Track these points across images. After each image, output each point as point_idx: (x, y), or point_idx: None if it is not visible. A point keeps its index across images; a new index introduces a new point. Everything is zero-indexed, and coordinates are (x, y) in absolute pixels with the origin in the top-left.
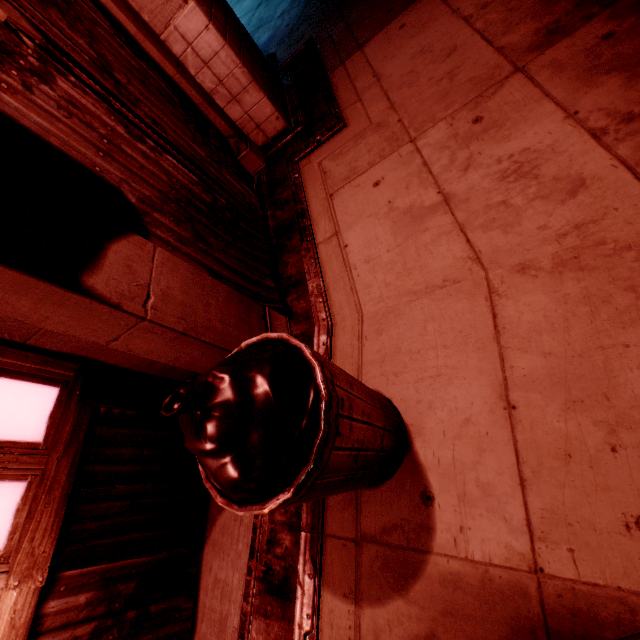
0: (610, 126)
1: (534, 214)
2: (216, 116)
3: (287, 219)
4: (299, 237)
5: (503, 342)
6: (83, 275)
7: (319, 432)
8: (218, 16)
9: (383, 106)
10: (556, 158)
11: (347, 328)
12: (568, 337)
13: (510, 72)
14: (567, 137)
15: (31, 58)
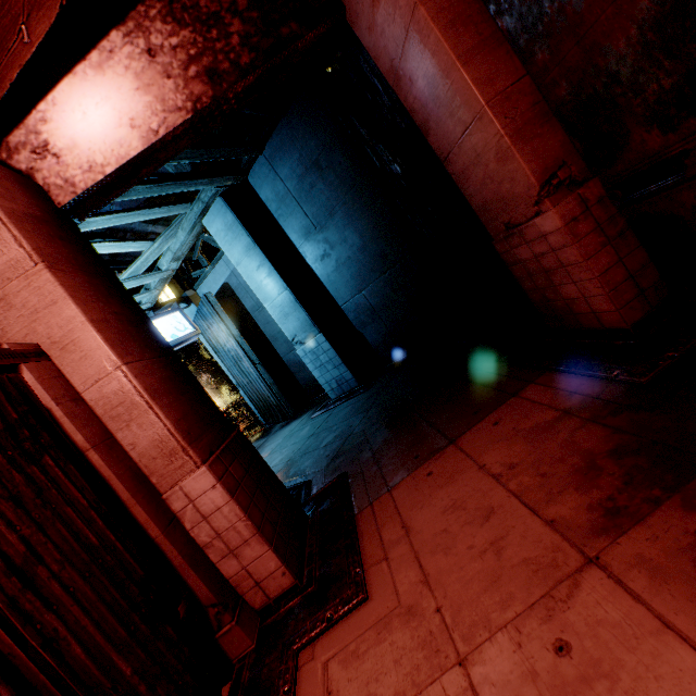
0: None
1: None
2: (198, 578)
3: None
4: None
5: None
6: None
7: None
8: (236, 470)
9: (414, 575)
10: None
11: None
12: None
13: (579, 561)
14: None
15: None
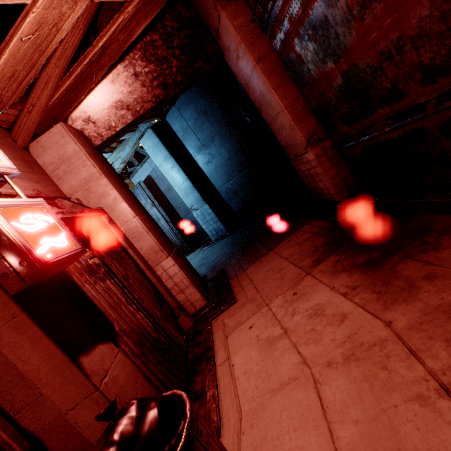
0: (348, 291)
1: (327, 333)
2: (170, 298)
3: (200, 352)
4: (206, 362)
5: (328, 417)
6: (81, 355)
7: (180, 441)
8: (180, 261)
9: (254, 291)
10: (331, 306)
11: (231, 426)
12: (363, 406)
13: (305, 274)
14: (333, 297)
15: (101, 274)
